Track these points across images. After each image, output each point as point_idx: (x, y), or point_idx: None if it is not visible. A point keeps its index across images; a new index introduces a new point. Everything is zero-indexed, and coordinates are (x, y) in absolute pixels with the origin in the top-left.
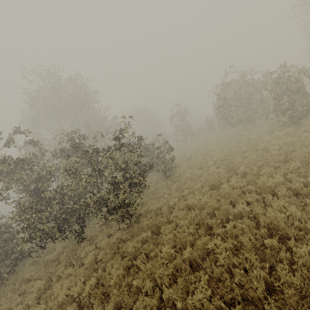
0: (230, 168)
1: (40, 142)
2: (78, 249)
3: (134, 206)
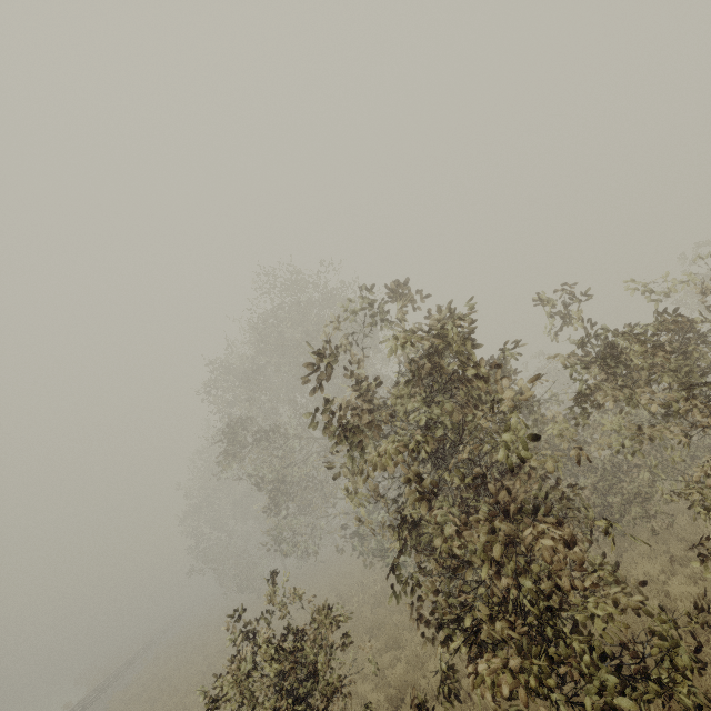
0: None
1: (260, 426)
2: None
3: None
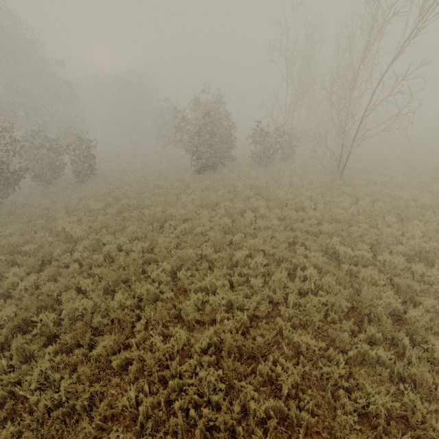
0: (109, 191)
1: None
2: None
3: None
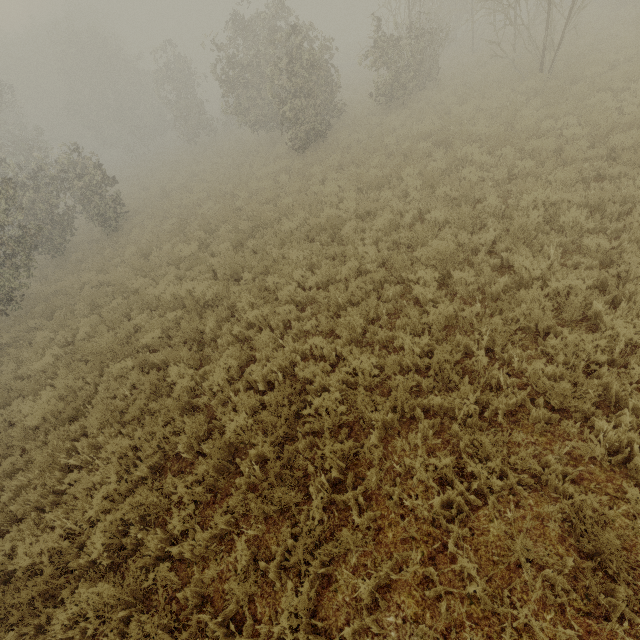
0: (180, 225)
1: None
2: None
3: (5, 288)
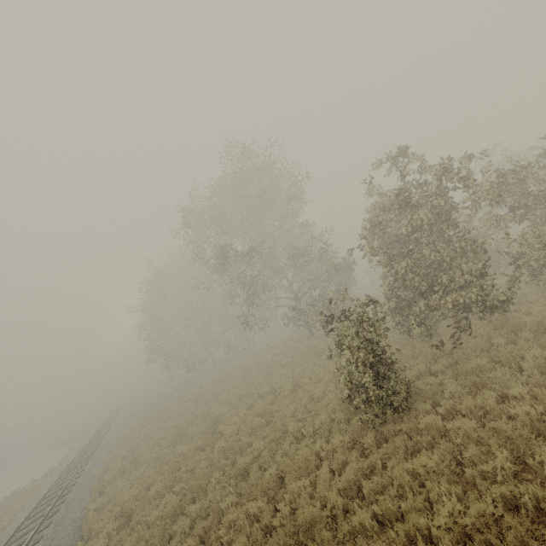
0: None
1: (234, 249)
2: (541, 313)
3: None
